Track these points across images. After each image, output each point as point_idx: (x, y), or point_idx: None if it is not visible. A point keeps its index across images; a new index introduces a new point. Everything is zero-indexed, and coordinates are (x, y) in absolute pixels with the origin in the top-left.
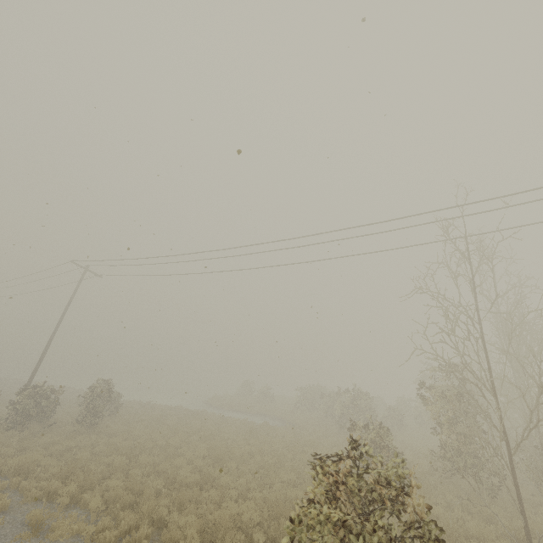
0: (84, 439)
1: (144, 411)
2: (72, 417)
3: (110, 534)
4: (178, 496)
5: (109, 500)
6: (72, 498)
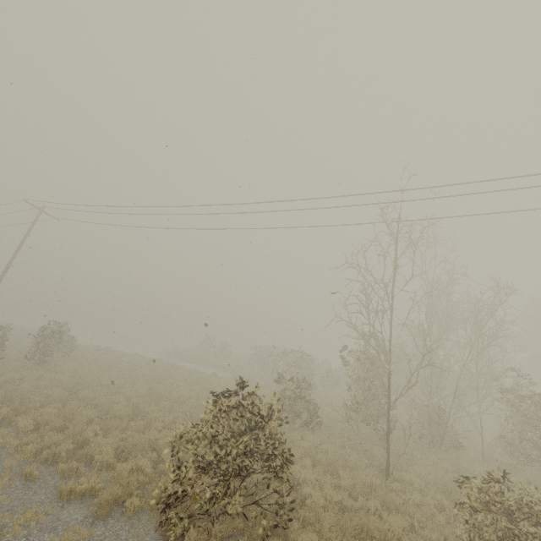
0: (31, 373)
1: (99, 355)
2: (23, 354)
3: (32, 446)
4: (105, 423)
5: (42, 423)
6: (5, 419)
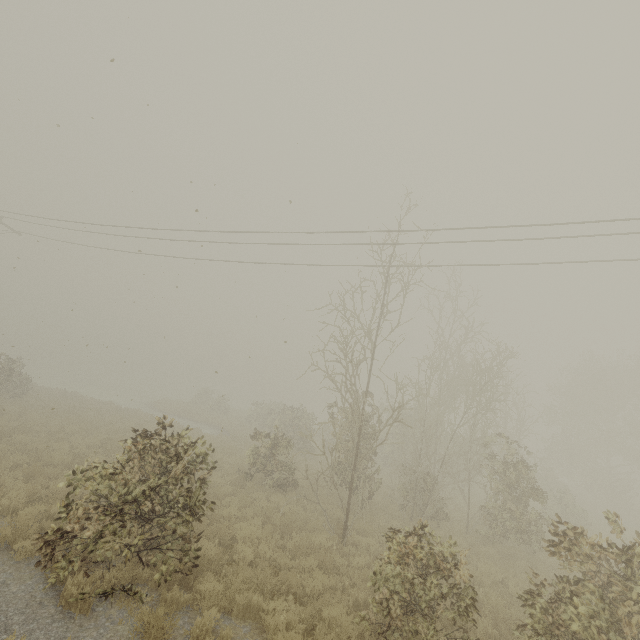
0: None
1: (61, 400)
2: None
3: None
4: (29, 469)
5: None
6: None
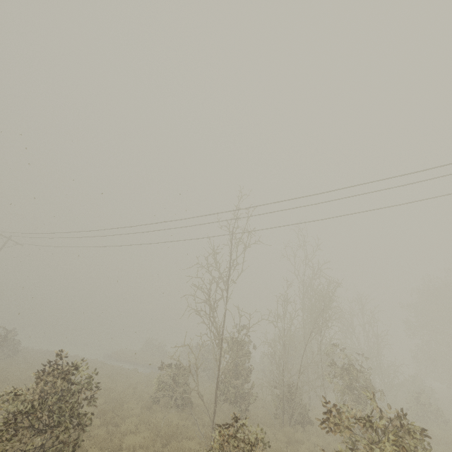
0: None
1: (41, 357)
2: None
3: None
4: None
5: None
6: None
